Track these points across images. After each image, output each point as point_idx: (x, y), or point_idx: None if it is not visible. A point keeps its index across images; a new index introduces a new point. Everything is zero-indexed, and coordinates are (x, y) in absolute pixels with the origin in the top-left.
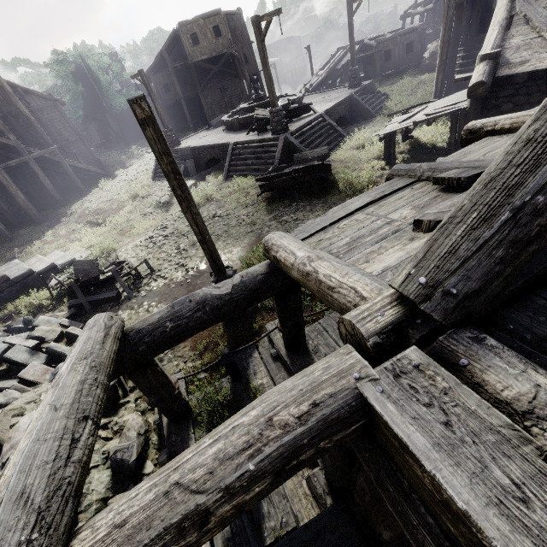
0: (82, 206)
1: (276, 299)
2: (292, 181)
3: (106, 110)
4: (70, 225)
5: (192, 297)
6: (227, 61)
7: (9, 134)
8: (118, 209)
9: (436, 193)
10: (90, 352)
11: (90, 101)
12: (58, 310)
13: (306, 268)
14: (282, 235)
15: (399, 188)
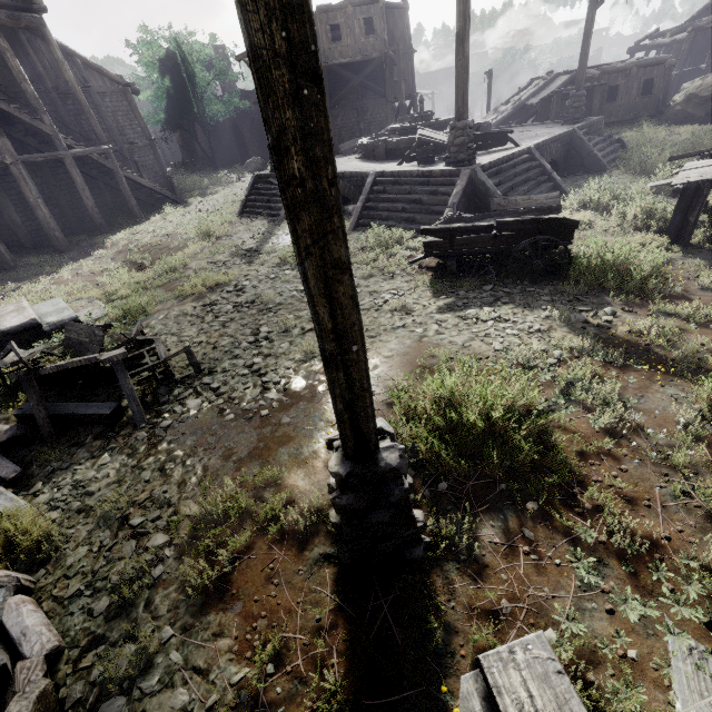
0: (128, 237)
1: None
2: (489, 244)
3: (196, 118)
4: (103, 261)
5: None
6: (375, 72)
7: (44, 115)
8: (176, 249)
9: None
10: None
11: (177, 101)
12: (1, 417)
13: None
14: None
15: None
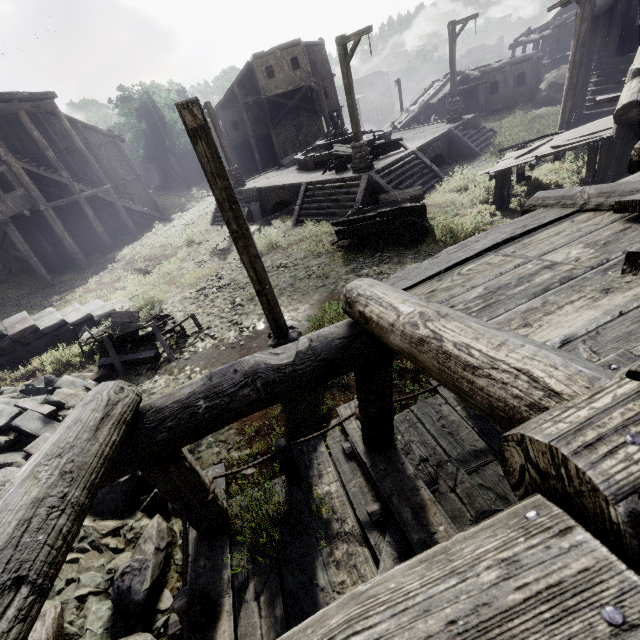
0: (132, 251)
1: (356, 375)
2: (376, 227)
3: (168, 149)
4: (116, 272)
5: (239, 365)
6: (305, 95)
7: (62, 171)
8: (170, 256)
9: (622, 225)
10: (69, 445)
11: (152, 139)
12: (87, 370)
13: (418, 331)
14: (373, 282)
15: (551, 221)
